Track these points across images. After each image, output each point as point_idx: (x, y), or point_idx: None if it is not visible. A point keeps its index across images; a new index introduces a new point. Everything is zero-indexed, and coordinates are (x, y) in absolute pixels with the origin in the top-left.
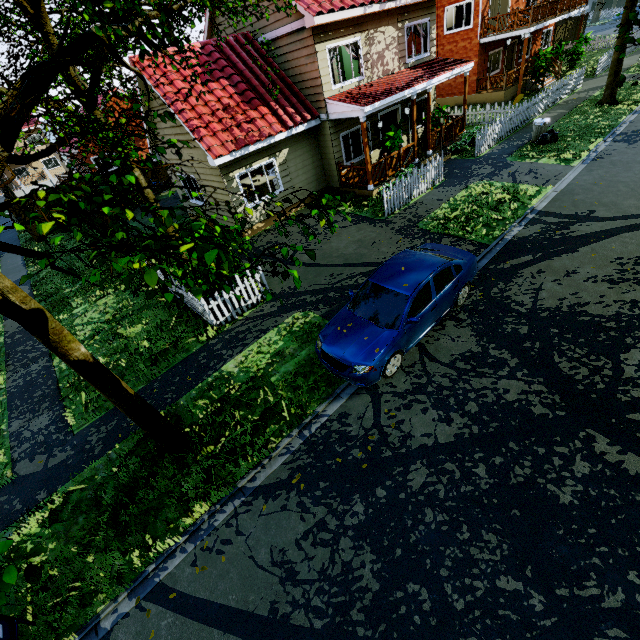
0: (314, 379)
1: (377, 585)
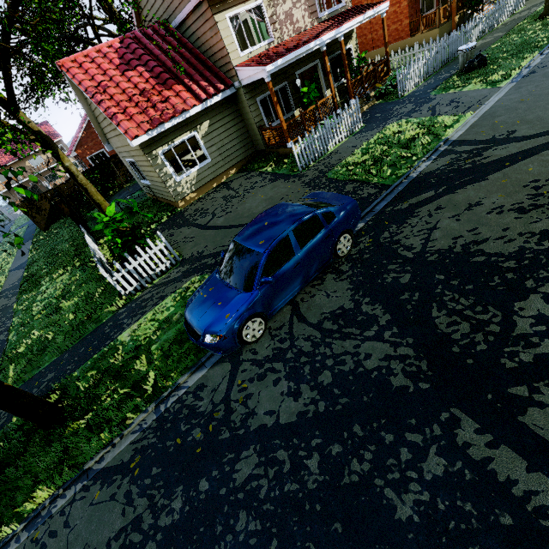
0: (187, 346)
1: None
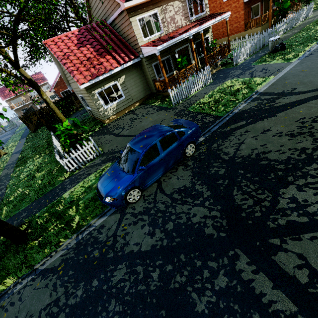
0: (98, 203)
1: None
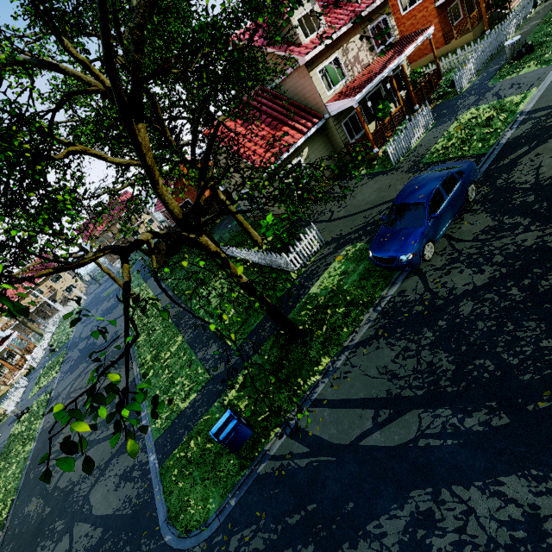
0: (373, 279)
1: (453, 367)
